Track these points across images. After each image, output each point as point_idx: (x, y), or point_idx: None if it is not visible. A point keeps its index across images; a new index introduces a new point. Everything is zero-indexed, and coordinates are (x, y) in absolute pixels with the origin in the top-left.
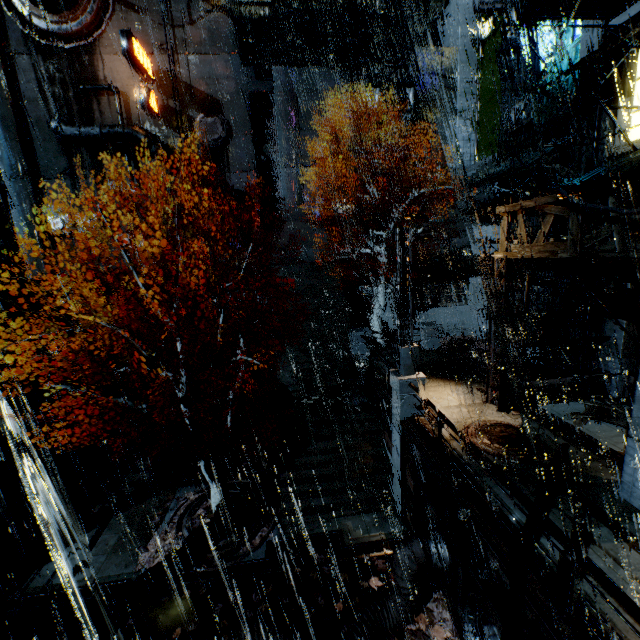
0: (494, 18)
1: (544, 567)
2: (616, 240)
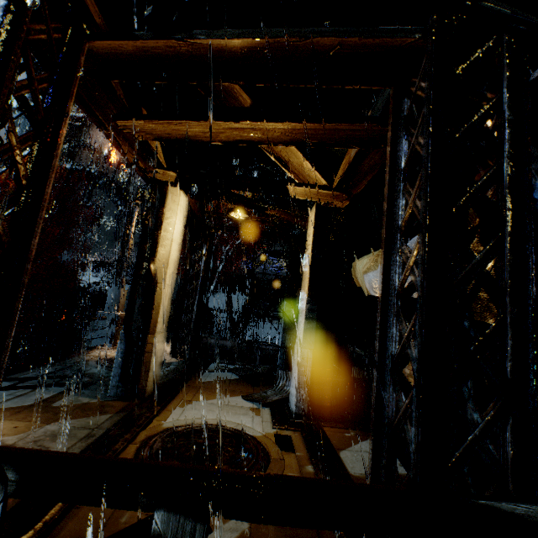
0: None
1: None
2: None
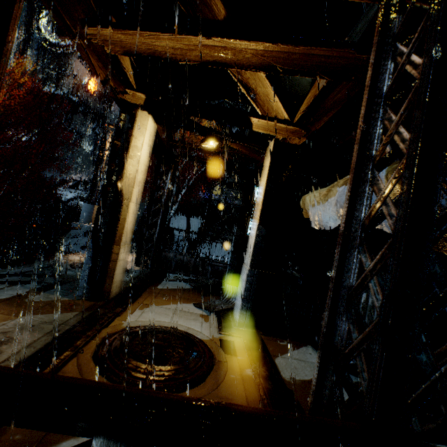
0: None
1: None
2: None
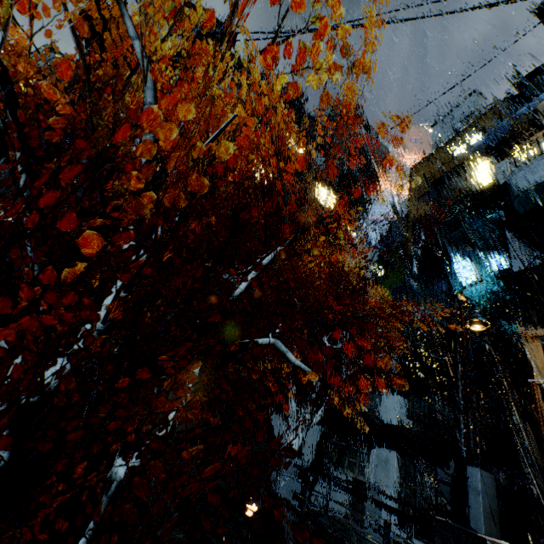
0: (386, 269)
1: None
2: None
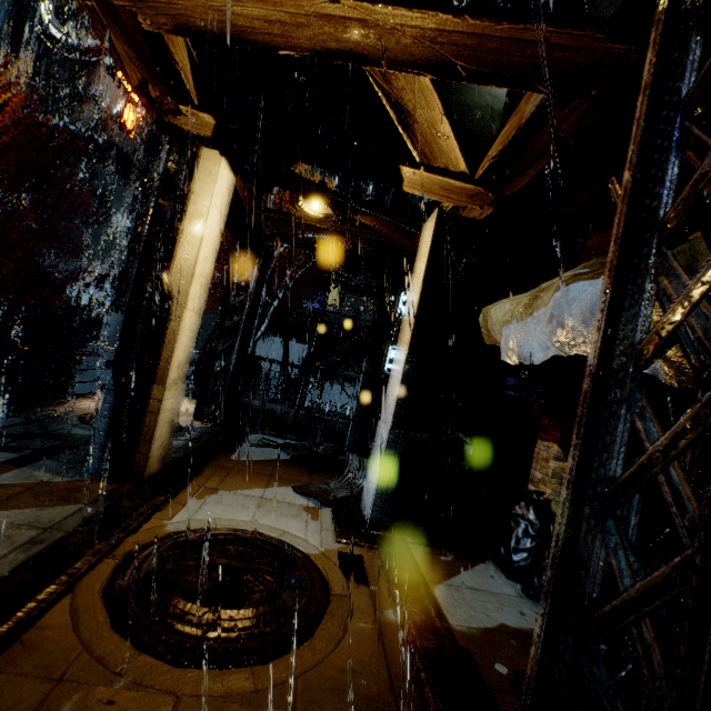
0: None
1: None
2: None
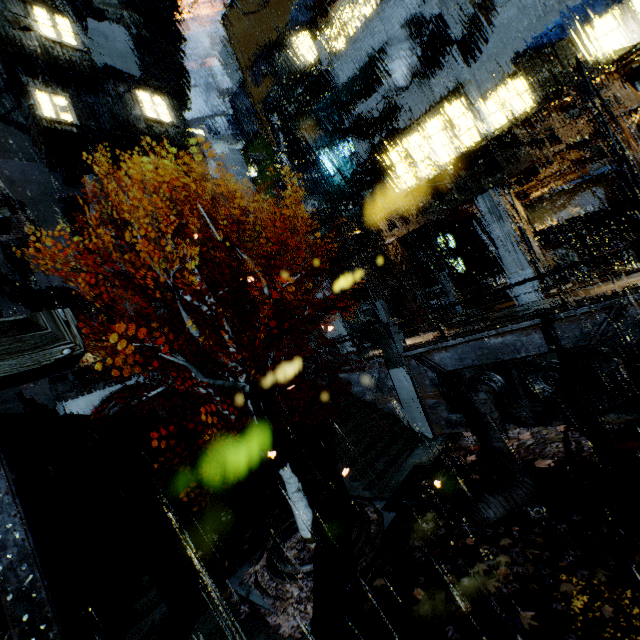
0: (258, 166)
1: (545, 310)
2: (457, 196)
